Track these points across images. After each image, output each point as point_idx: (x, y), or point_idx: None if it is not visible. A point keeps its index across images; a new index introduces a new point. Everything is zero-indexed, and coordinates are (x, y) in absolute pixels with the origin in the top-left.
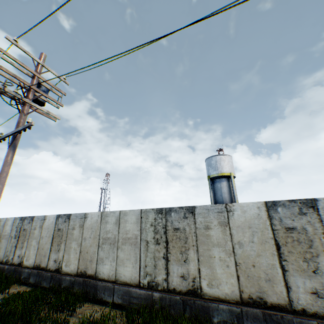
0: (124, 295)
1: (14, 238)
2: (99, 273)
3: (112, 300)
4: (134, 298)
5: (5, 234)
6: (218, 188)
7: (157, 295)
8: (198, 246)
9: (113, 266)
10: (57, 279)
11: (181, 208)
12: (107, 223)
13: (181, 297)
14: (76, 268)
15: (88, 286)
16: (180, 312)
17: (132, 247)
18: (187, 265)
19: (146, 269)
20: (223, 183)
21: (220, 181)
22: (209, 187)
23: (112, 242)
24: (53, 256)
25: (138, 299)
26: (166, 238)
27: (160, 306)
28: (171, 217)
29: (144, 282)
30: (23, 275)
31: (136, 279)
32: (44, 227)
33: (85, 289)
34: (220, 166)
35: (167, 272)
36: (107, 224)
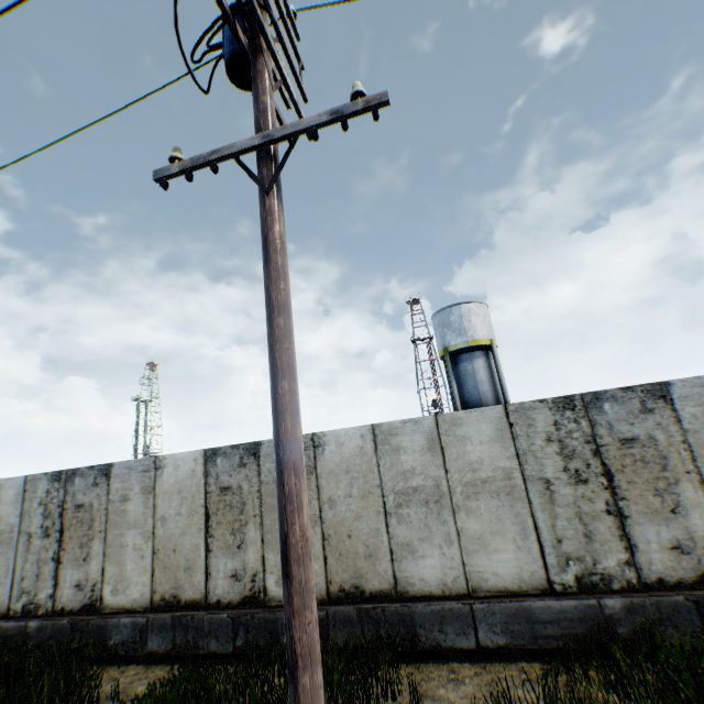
0: (513, 623)
1: (42, 536)
2: (409, 583)
3: (476, 644)
4: (548, 625)
5: None
6: (469, 373)
7: (616, 604)
8: (701, 471)
9: (452, 556)
10: (261, 624)
11: (628, 390)
12: (400, 450)
13: (687, 595)
14: (320, 584)
15: (382, 622)
16: (695, 629)
17: (502, 502)
18: (682, 520)
19: (562, 548)
20: (478, 362)
21: (472, 359)
22: (449, 372)
23: (432, 498)
24: (224, 566)
25: (559, 624)
26: (602, 465)
27: (633, 628)
28: (604, 415)
29: (563, 580)
30: (115, 637)
31: (537, 577)
32: (160, 489)
33: (372, 632)
34: (470, 326)
35: (629, 545)
36: (401, 454)
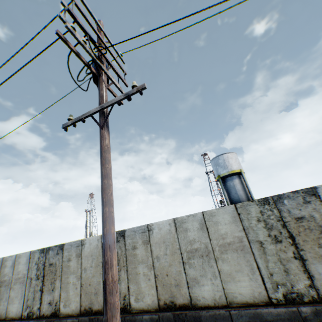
0: (252, 321)
1: (36, 279)
2: (197, 299)
3: None
4: None
5: (18, 277)
6: (232, 186)
7: (307, 310)
8: None
9: (217, 284)
10: None
11: (295, 192)
12: (187, 230)
13: None
14: (155, 300)
15: (186, 321)
16: None
17: (239, 254)
18: None
19: (273, 278)
20: (235, 180)
21: (232, 179)
22: (222, 187)
23: (204, 254)
24: None
25: None
26: (288, 232)
27: None
28: (285, 206)
29: (276, 296)
30: None
31: (262, 295)
32: (83, 254)
33: None
34: (229, 164)
35: (309, 276)
36: (188, 232)
